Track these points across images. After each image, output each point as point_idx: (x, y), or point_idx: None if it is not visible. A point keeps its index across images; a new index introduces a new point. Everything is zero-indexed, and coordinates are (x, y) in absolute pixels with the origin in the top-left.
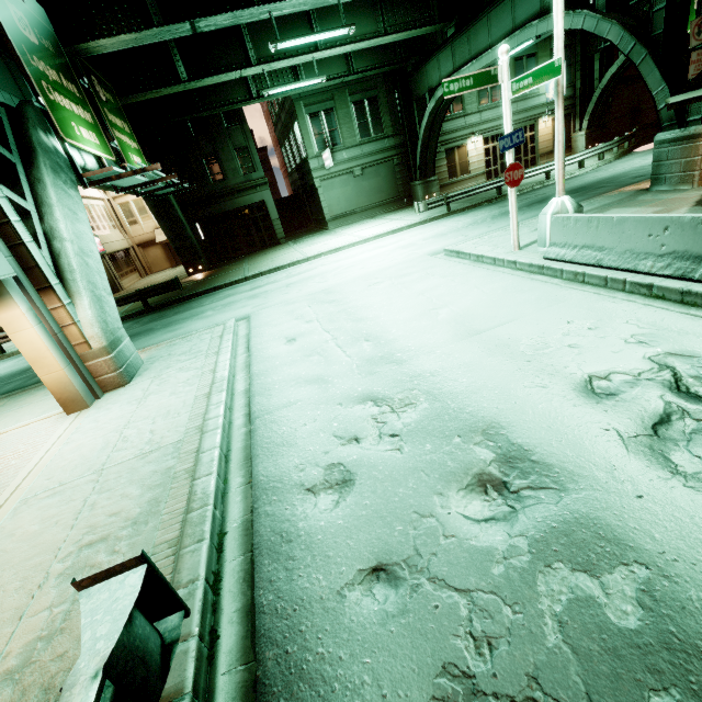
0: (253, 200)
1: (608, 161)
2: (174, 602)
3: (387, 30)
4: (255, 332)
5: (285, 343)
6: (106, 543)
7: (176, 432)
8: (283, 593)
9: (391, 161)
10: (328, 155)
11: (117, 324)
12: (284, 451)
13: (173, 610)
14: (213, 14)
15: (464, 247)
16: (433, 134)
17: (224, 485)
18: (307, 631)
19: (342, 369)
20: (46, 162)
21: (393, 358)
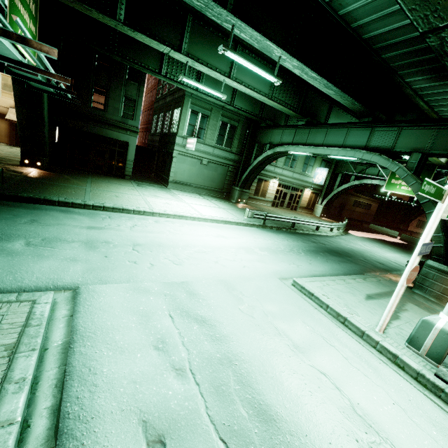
0: (120, 137)
1: (340, 232)
2: None
3: (273, 98)
4: (81, 359)
5: None
6: None
7: None
8: None
9: (227, 167)
10: (194, 141)
11: None
12: None
13: None
14: None
15: (316, 290)
16: (260, 167)
17: None
18: None
19: None
20: None
21: None
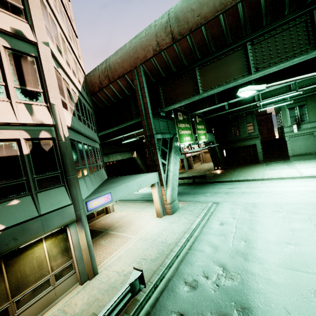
0: (250, 143)
1: None
2: (144, 283)
3: None
4: (214, 213)
5: (218, 224)
6: (145, 261)
7: (171, 240)
8: (163, 301)
9: None
10: (295, 127)
11: (176, 195)
12: (189, 266)
13: (143, 284)
14: (236, 97)
15: None
16: None
17: (172, 264)
18: (161, 312)
19: (226, 248)
20: (173, 151)
21: (246, 256)
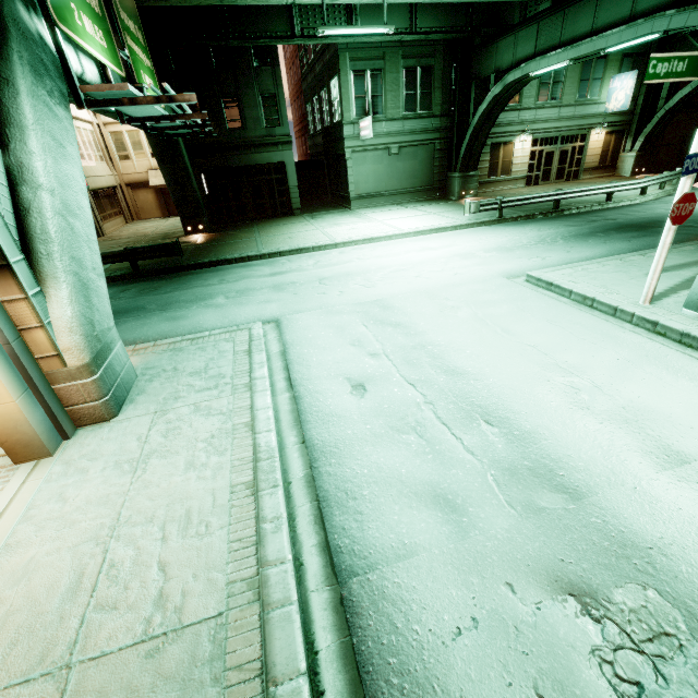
0: (272, 159)
1: (667, 192)
2: None
3: None
4: (295, 355)
5: (351, 391)
6: None
7: (208, 585)
8: None
9: (431, 145)
10: (368, 124)
11: (108, 322)
12: None
13: None
14: None
15: (558, 278)
16: (487, 123)
17: None
18: None
19: (472, 481)
20: (22, 54)
21: (555, 479)
